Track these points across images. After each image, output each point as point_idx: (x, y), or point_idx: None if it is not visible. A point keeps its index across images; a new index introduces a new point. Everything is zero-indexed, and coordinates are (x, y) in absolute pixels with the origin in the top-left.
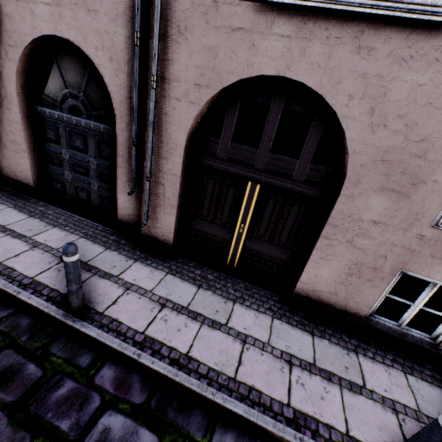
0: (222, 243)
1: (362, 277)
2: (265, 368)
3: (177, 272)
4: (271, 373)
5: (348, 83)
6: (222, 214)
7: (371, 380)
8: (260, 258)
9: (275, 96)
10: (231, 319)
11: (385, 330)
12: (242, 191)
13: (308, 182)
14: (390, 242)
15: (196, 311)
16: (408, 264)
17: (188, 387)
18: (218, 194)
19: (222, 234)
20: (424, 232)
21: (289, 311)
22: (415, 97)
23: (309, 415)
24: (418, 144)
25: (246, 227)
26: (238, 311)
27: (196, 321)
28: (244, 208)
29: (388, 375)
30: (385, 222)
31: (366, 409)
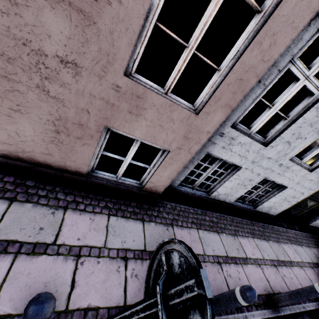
0: None
1: (72, 135)
2: None
3: None
4: None
5: None
6: None
7: (67, 233)
8: None
9: None
10: None
11: (104, 183)
12: None
13: None
14: (88, 92)
15: None
16: (111, 121)
17: None
18: None
19: None
20: (119, 82)
21: None
22: None
23: None
24: None
25: None
26: None
27: None
28: None
29: (91, 222)
30: (76, 62)
31: (40, 269)
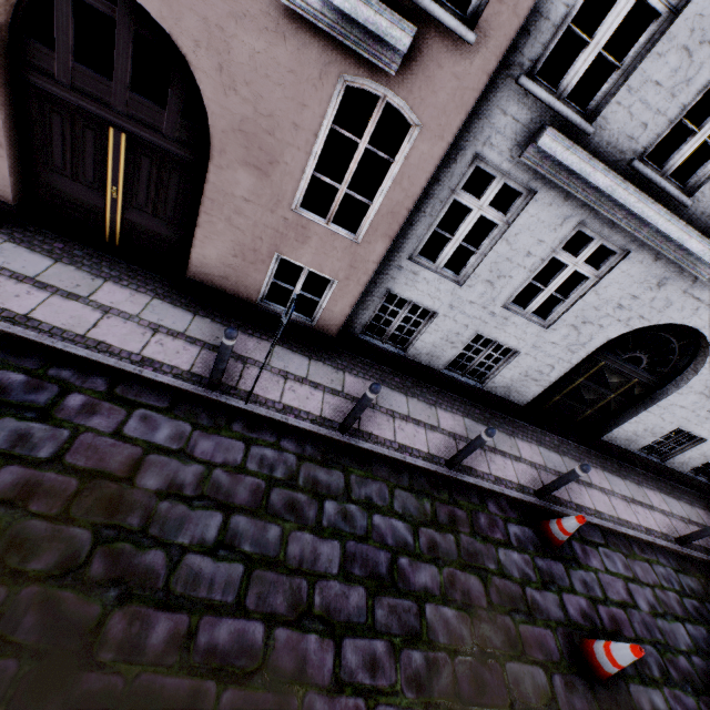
0: (94, 212)
1: (247, 260)
2: (125, 332)
3: (24, 242)
4: (131, 335)
5: (191, 24)
6: (84, 169)
7: (237, 346)
8: (148, 236)
9: (121, 9)
10: (97, 294)
11: (273, 314)
12: (105, 140)
13: (182, 143)
14: (263, 223)
15: (47, 283)
16: (281, 248)
17: (24, 338)
18: (72, 138)
19: (91, 199)
20: (287, 215)
21: (178, 295)
22: (256, 65)
23: (158, 360)
24: (267, 120)
25: (120, 192)
26: (109, 289)
27: (45, 291)
28: (112, 164)
29: (258, 345)
30: (255, 201)
31: None
